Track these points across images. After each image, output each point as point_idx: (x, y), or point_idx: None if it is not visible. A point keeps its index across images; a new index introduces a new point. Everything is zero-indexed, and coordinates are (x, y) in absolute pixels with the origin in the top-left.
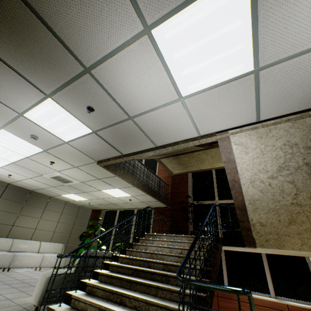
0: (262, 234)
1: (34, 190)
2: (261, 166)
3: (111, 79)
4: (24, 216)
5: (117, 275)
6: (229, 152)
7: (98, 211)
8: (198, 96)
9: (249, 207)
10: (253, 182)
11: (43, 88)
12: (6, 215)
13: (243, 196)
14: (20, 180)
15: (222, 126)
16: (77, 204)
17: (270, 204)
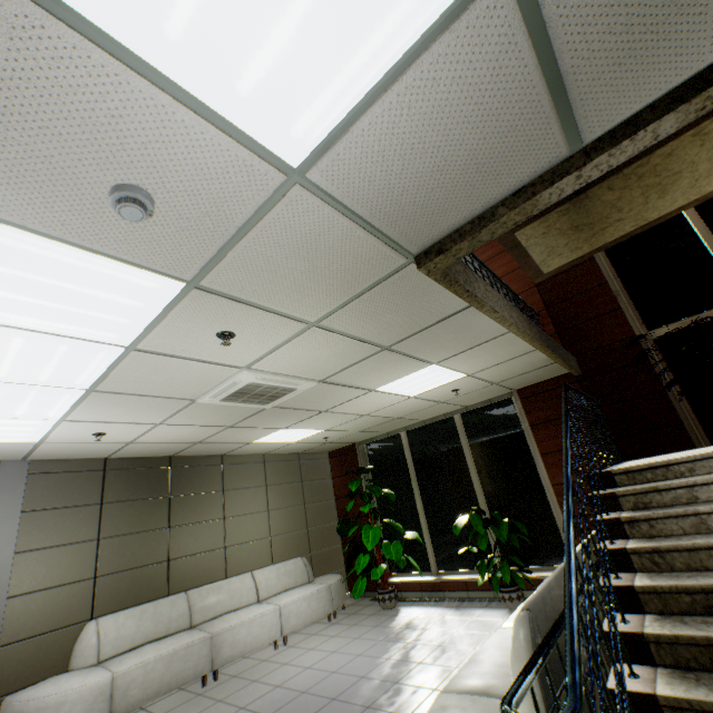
0: None
1: (176, 455)
2: None
3: None
4: (183, 528)
5: None
6: None
7: (348, 451)
8: None
9: None
10: None
11: None
12: (139, 543)
13: None
14: (131, 440)
15: None
16: (289, 453)
17: None
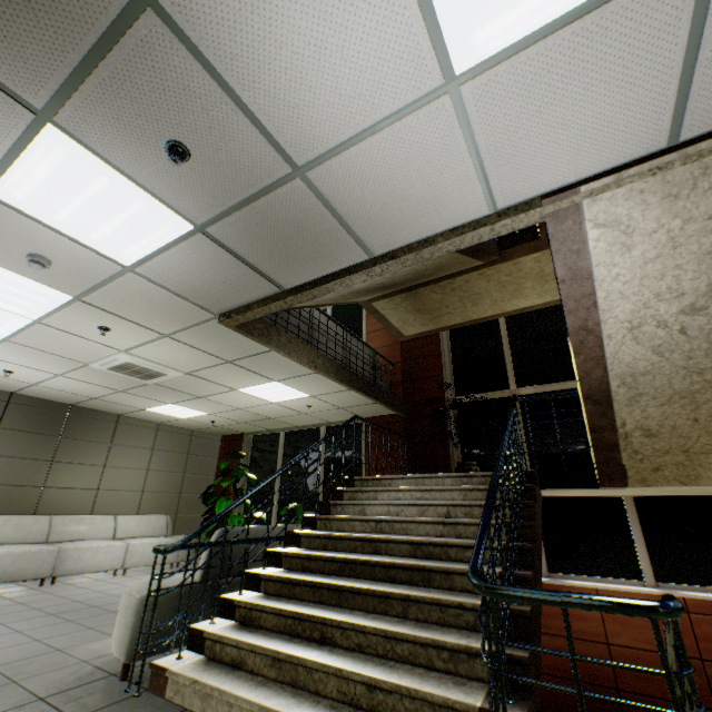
0: (645, 457)
1: (77, 404)
2: (665, 282)
3: (228, 28)
4: (65, 464)
5: (305, 577)
6: (576, 251)
7: (237, 438)
8: (506, 70)
9: (618, 395)
10: (637, 328)
11: (22, 88)
12: (21, 467)
13: (605, 367)
14: (36, 383)
15: (562, 174)
16: (184, 428)
17: (678, 382)
